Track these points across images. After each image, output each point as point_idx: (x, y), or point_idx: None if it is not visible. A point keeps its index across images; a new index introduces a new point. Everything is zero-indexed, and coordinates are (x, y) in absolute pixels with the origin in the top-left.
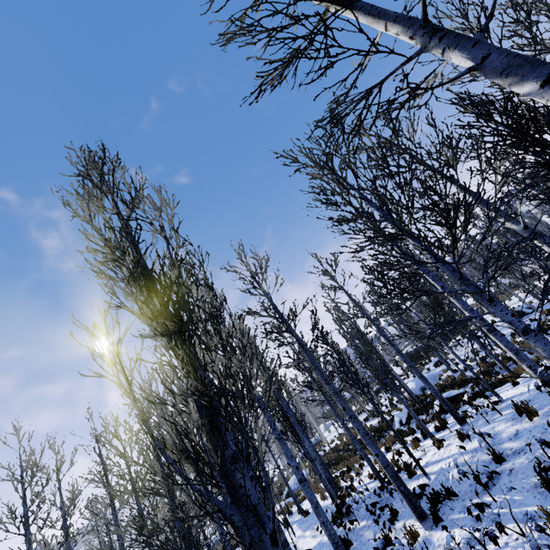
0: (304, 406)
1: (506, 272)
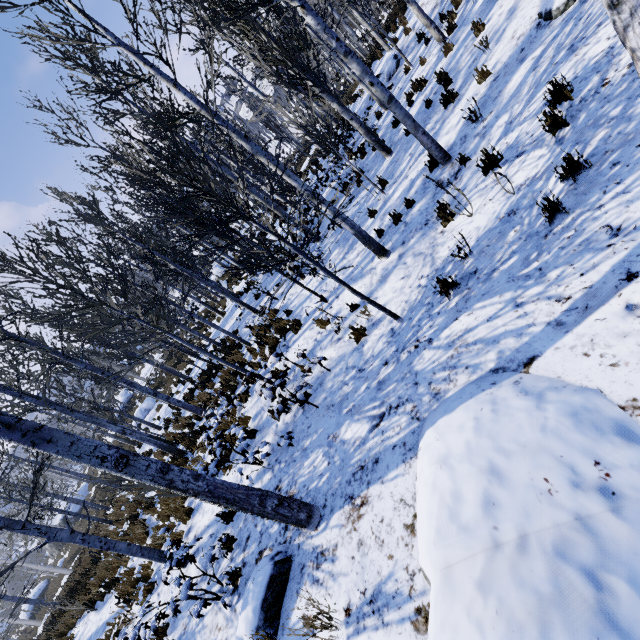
0: (104, 363)
1: (274, 129)
